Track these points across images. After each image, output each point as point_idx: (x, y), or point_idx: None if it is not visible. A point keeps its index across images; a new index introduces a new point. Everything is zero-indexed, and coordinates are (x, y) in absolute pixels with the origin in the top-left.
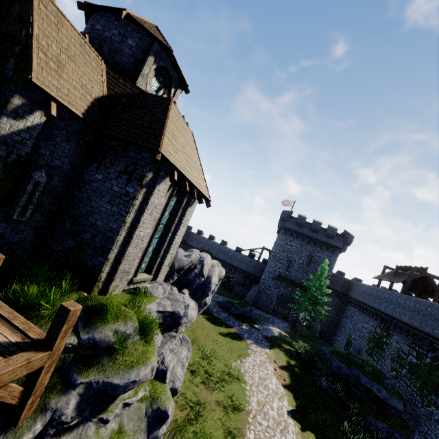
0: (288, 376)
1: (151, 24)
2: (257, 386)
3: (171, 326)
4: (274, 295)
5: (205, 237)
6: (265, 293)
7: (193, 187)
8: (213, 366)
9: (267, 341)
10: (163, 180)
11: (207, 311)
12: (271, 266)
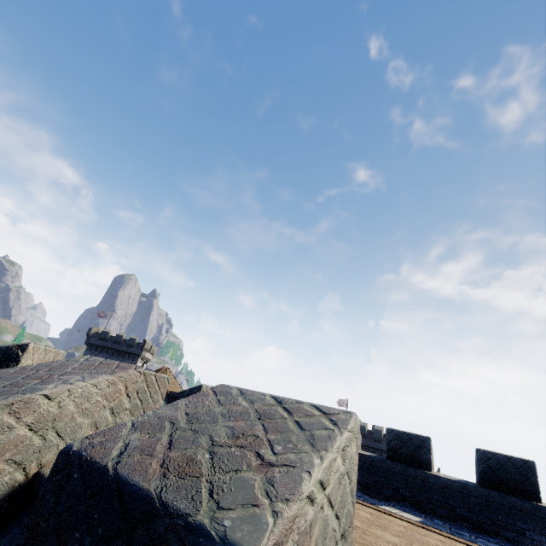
0: None
1: (164, 369)
2: None
3: None
4: None
5: None
6: None
7: None
8: None
9: None
10: None
11: None
12: None
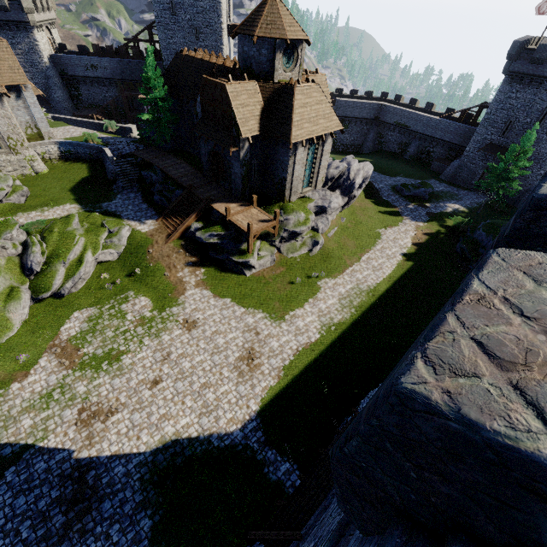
0: (426, 239)
1: (271, 1)
2: (388, 241)
3: (322, 212)
4: (478, 169)
5: (404, 104)
6: (466, 168)
7: (322, 134)
8: (359, 230)
9: (427, 217)
10: (299, 147)
11: (376, 196)
12: (480, 134)
